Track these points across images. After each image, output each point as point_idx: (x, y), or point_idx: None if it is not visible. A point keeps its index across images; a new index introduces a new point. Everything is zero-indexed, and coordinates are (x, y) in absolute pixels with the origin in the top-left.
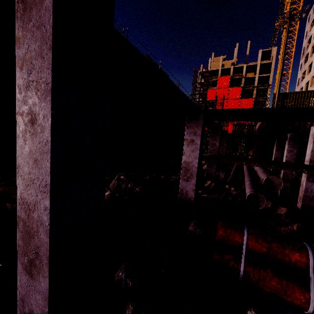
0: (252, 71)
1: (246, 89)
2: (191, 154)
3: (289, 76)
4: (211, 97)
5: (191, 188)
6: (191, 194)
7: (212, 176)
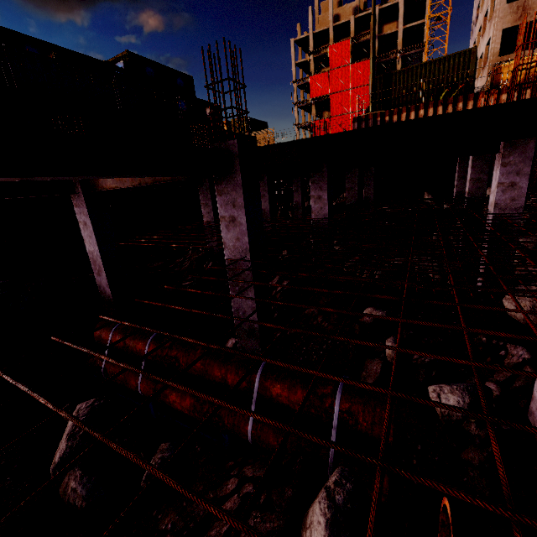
0: (394, 19)
1: (382, 61)
2: (90, 240)
3: (447, 21)
4: (322, 90)
5: (105, 283)
6: (108, 291)
7: (216, 252)
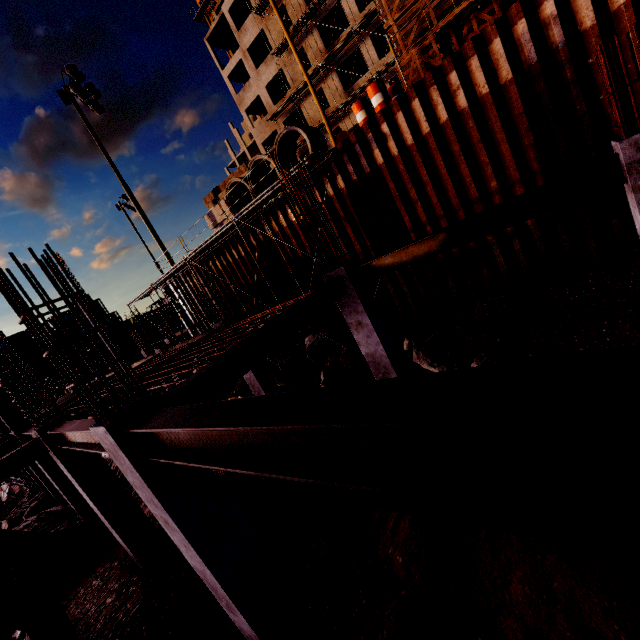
0: None
1: None
2: None
3: None
4: None
5: None
6: None
7: None
